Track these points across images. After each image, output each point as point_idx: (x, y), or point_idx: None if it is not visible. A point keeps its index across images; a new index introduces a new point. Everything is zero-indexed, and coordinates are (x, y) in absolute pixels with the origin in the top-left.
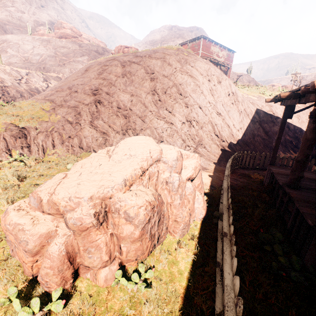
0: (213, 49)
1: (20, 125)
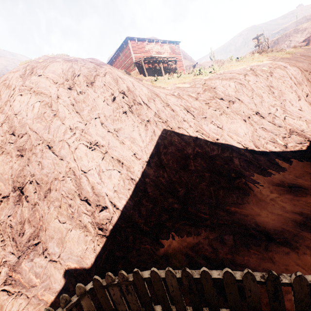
0: (149, 47)
1: None
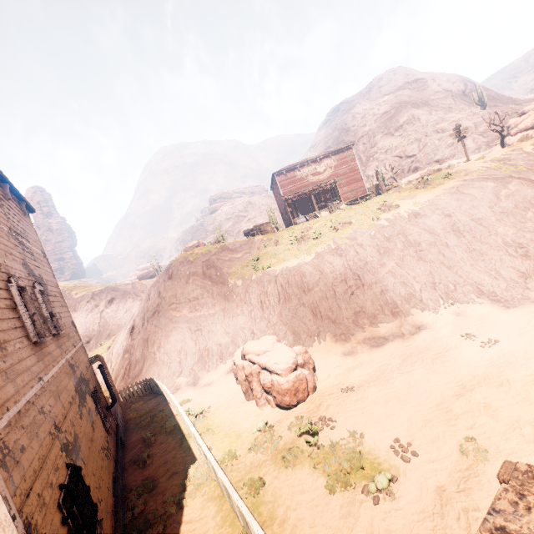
0: (302, 172)
1: None
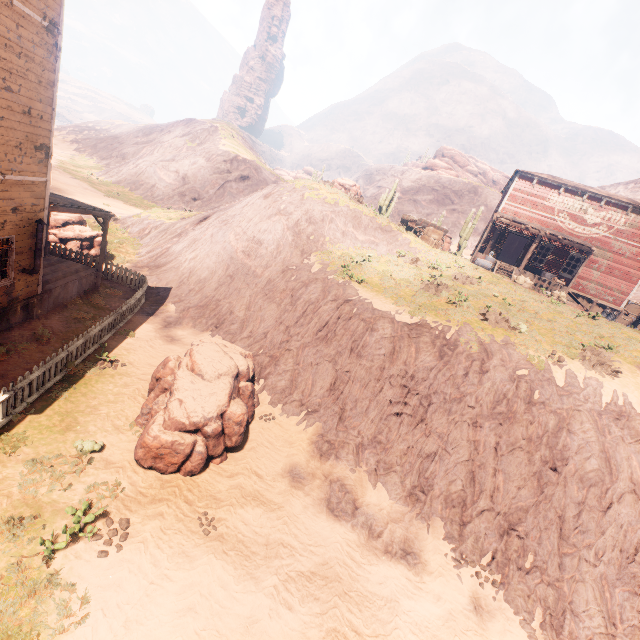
0: (559, 201)
1: (150, 218)
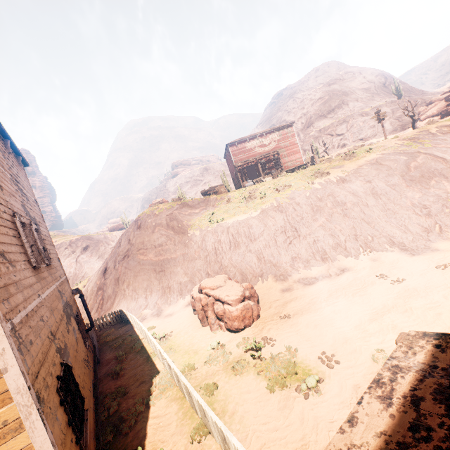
0: (251, 144)
1: None
